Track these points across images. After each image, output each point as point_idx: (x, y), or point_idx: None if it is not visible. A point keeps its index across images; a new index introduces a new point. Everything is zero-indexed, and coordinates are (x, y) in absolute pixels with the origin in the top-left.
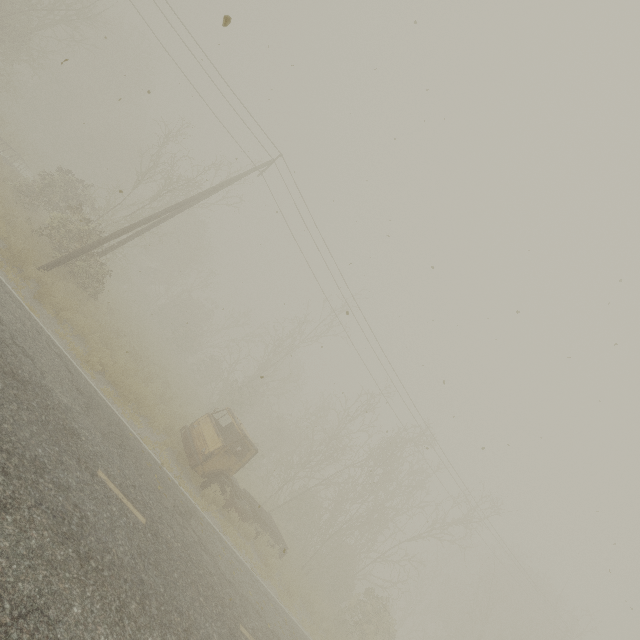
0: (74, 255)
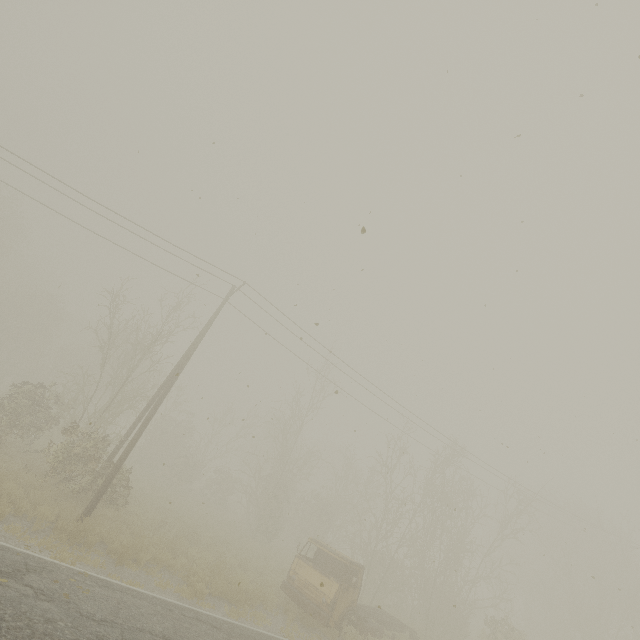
0: (107, 484)
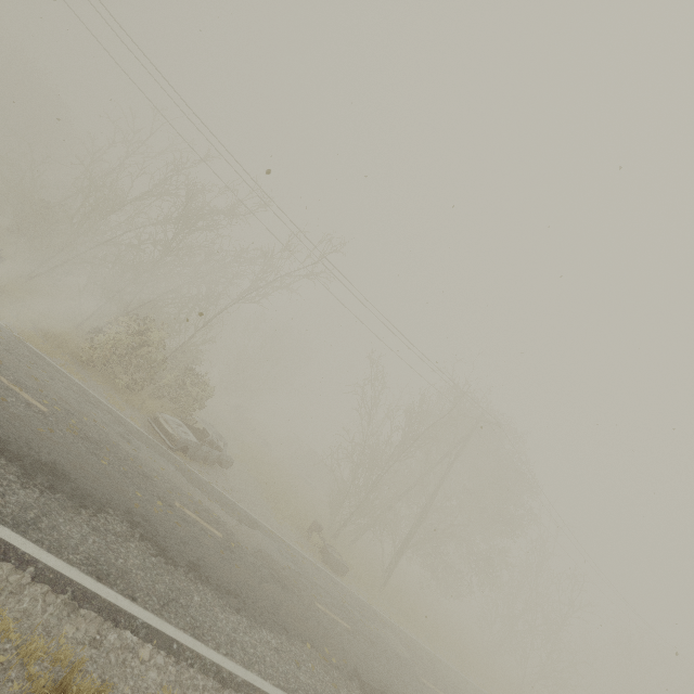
0: None
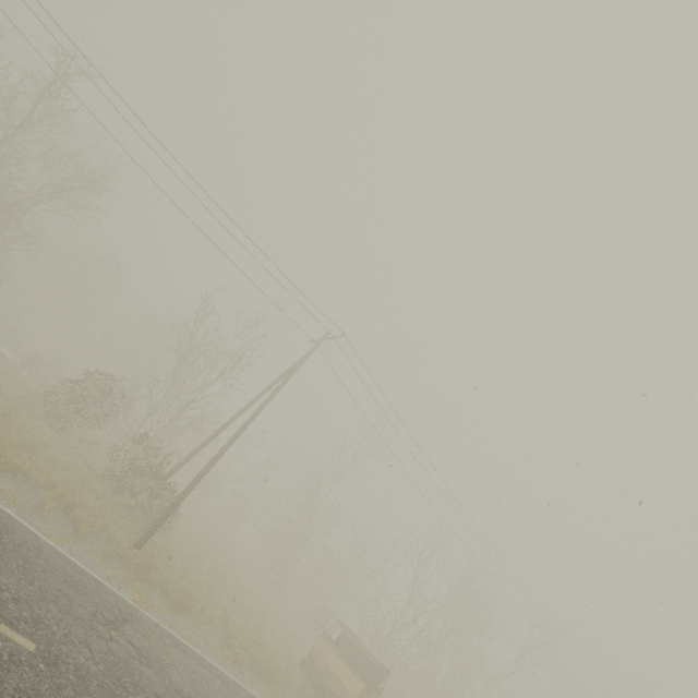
0: (169, 514)
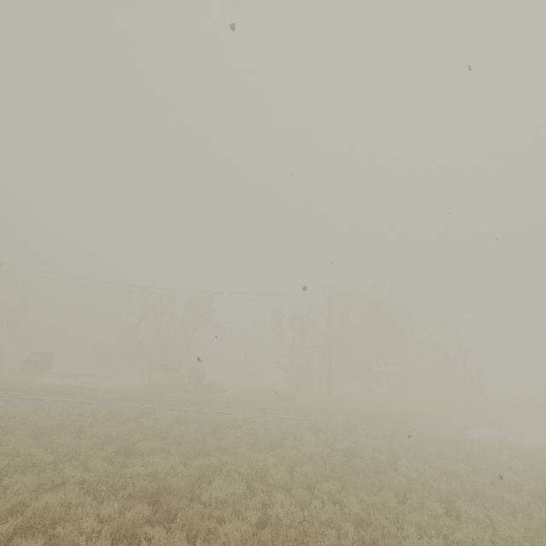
0: None
